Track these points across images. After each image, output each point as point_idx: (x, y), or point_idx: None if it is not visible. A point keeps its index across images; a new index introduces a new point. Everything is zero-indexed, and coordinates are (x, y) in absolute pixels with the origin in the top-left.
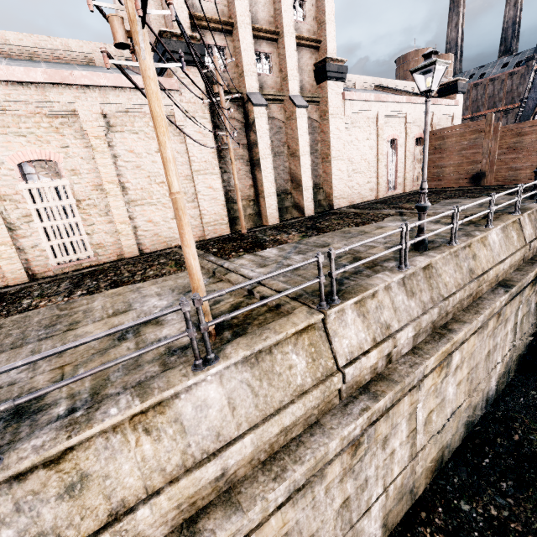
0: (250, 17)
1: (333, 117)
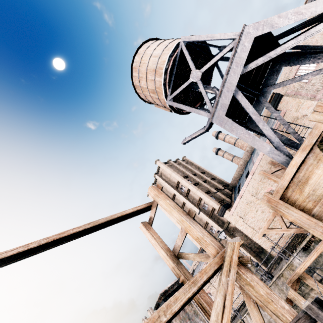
0: (203, 223)
1: (235, 224)
